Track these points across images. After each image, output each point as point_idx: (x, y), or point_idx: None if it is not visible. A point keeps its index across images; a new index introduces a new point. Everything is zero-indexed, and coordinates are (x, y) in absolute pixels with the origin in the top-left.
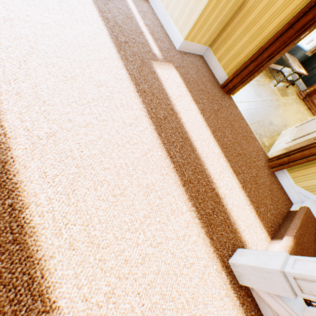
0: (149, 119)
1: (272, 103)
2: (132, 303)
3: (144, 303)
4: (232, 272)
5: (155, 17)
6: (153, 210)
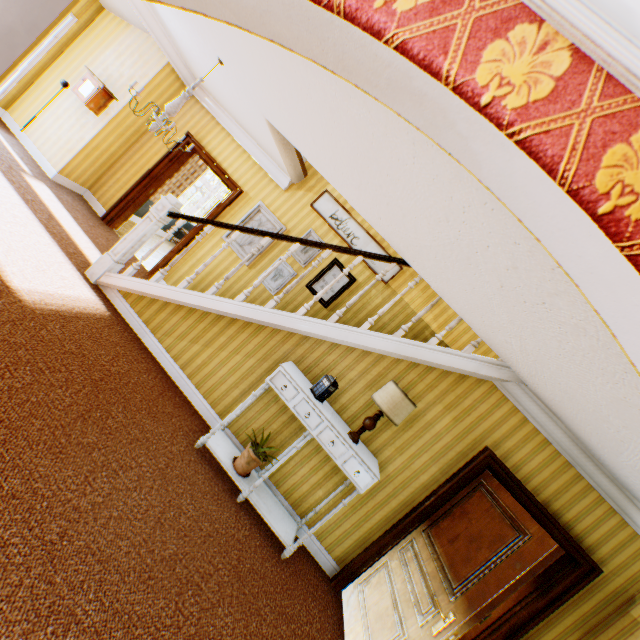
0: (18, 194)
1: None
2: (3, 238)
3: (12, 243)
4: (88, 278)
5: (27, 152)
6: (20, 224)
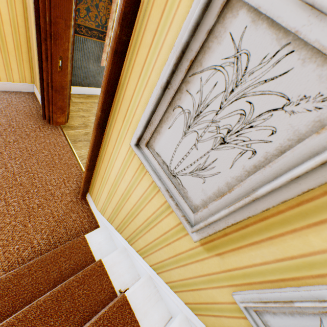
0: None
1: None
2: None
3: None
4: None
5: None
6: None
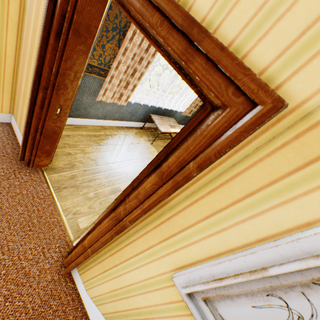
0: None
1: (137, 163)
2: None
3: None
4: None
5: None
6: None
